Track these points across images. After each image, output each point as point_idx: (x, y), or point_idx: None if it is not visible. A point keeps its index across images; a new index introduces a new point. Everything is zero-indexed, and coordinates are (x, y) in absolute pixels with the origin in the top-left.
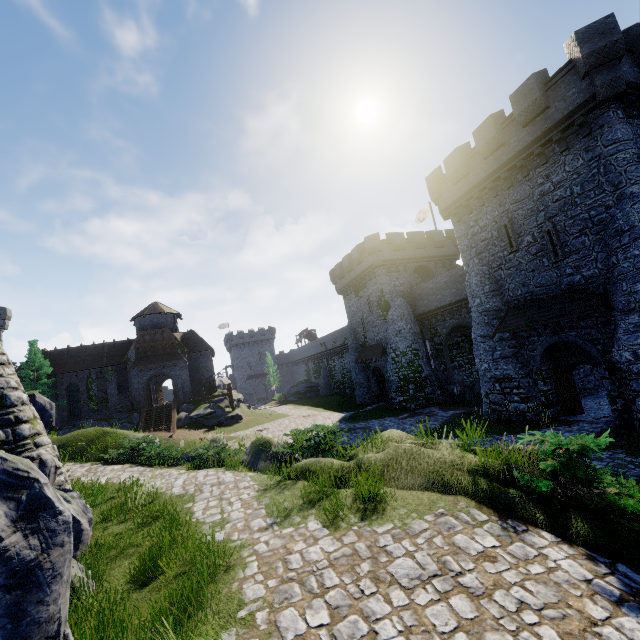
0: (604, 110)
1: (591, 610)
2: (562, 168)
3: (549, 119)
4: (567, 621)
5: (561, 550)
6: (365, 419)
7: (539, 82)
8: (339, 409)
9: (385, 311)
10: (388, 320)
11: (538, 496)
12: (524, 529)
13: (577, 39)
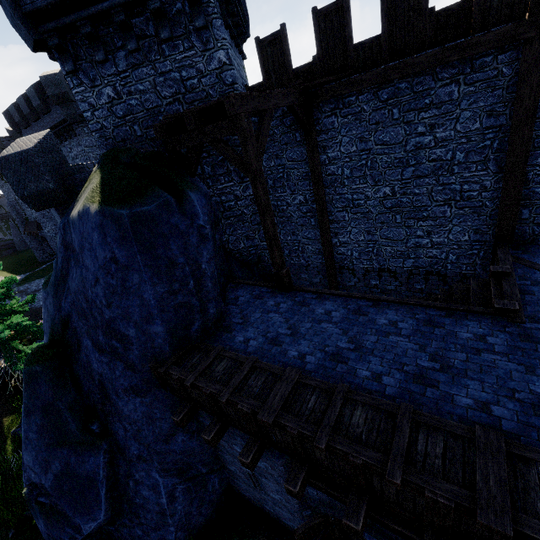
0: (77, 126)
1: None
2: (75, 148)
3: (55, 118)
4: None
5: None
6: (32, 280)
7: (39, 92)
8: (21, 271)
9: None
10: None
11: None
12: None
13: (42, 83)
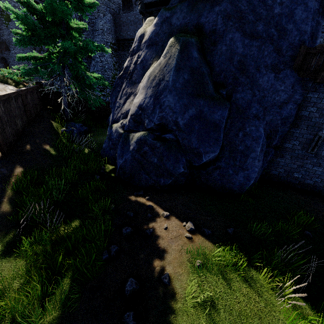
0: None
1: (8, 90)
2: None
3: None
4: (0, 89)
5: (13, 87)
6: None
7: None
8: None
9: (7, 21)
10: (9, 28)
11: (16, 82)
12: (7, 85)
13: None
